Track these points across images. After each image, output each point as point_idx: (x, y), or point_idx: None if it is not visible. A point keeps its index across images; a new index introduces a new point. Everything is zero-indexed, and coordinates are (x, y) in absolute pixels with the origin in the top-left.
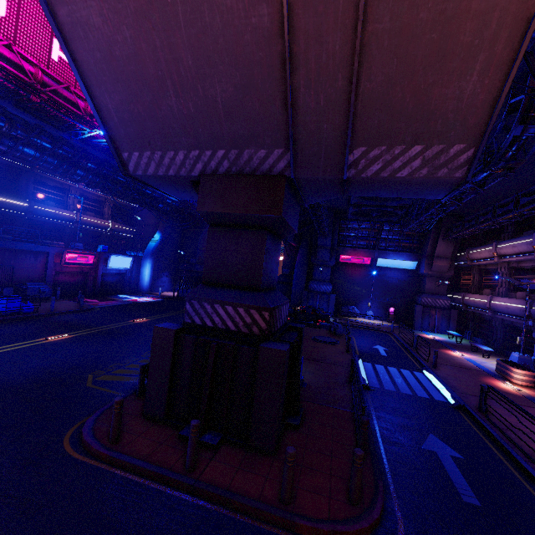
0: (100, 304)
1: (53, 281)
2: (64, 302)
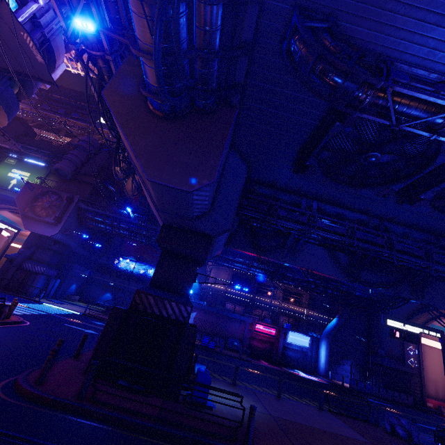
0: (261, 363)
1: (249, 343)
2: (242, 354)
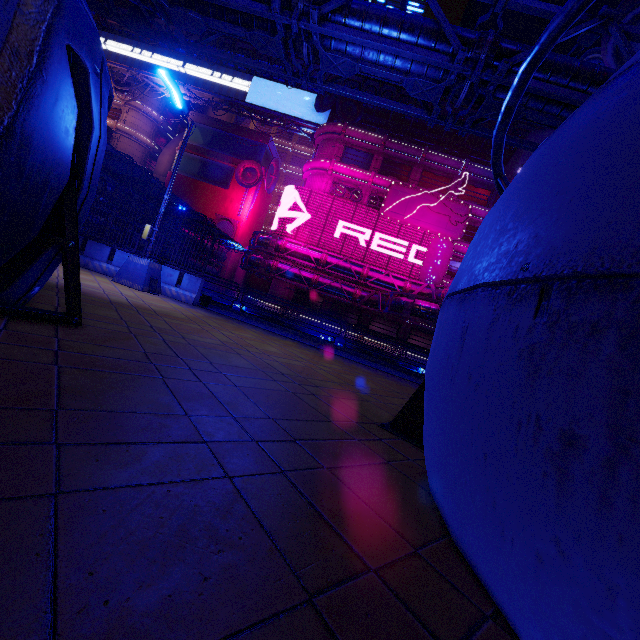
0: None
1: None
2: None
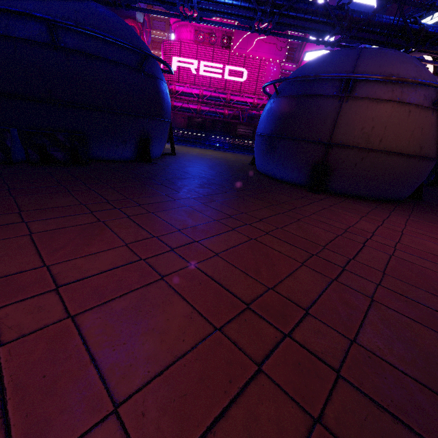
0: None
1: None
2: None
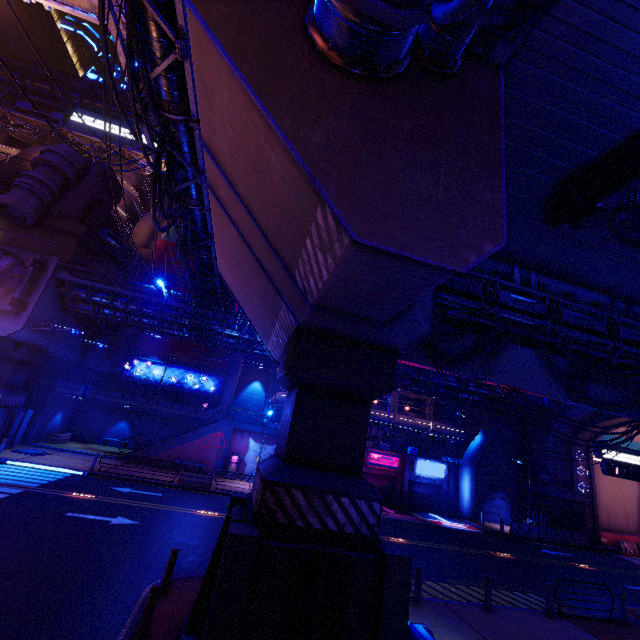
0: (389, 515)
1: None
2: None
